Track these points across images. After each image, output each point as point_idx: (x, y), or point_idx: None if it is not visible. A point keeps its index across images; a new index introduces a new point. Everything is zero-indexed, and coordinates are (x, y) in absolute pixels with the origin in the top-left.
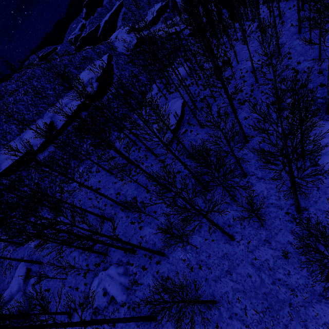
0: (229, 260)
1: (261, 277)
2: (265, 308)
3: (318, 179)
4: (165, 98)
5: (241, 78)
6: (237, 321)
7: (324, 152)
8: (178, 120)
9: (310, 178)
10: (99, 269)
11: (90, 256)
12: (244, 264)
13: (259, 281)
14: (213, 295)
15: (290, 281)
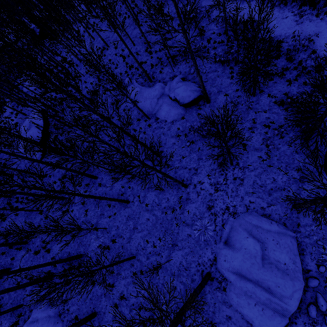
0: (132, 219)
1: (155, 215)
2: (164, 232)
3: (162, 127)
4: (22, 114)
5: (87, 73)
6: (152, 256)
7: (158, 108)
8: (43, 129)
9: (157, 129)
10: (20, 326)
11: (0, 325)
12: (142, 214)
13: (155, 218)
14: (131, 253)
15: (170, 203)
